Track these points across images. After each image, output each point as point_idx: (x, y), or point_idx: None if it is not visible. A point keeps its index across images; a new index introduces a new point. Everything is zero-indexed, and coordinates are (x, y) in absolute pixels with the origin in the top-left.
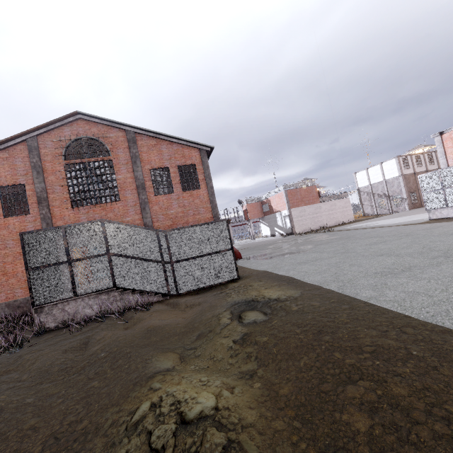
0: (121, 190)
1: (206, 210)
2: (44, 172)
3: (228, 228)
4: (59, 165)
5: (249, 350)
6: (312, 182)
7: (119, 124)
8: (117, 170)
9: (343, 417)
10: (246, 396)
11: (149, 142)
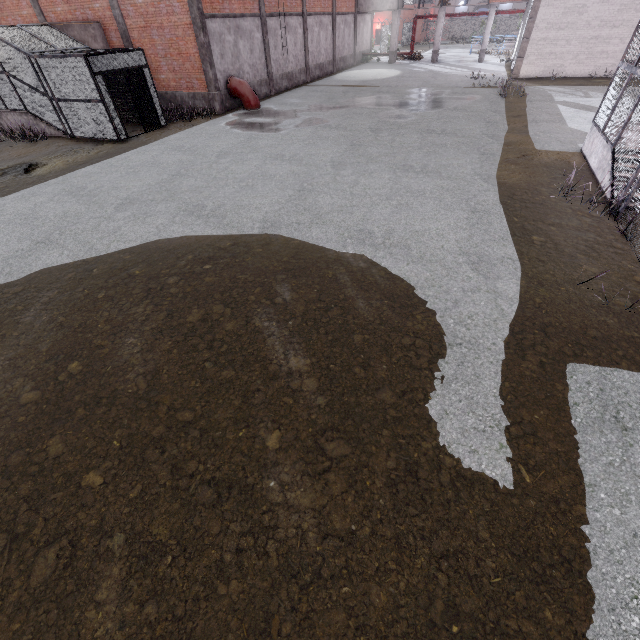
0: None
1: (182, 7)
2: None
3: (91, 70)
4: None
5: None
6: None
7: None
8: None
9: None
10: None
11: None
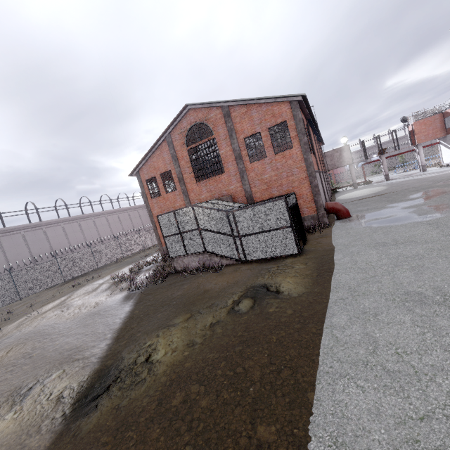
0: (224, 163)
1: (300, 170)
2: (178, 159)
3: (287, 206)
4: (184, 152)
5: (208, 332)
6: None
7: (214, 103)
8: (220, 146)
9: (177, 394)
10: (173, 359)
11: (241, 111)
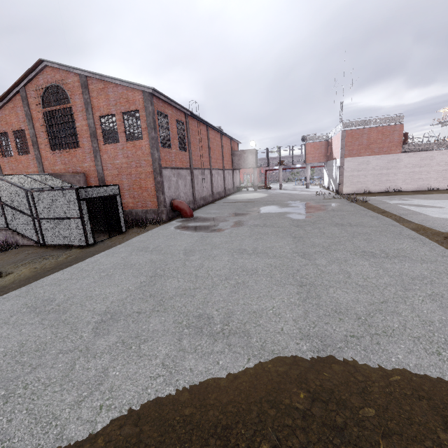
0: (80, 137)
1: (147, 163)
2: (33, 119)
3: (78, 197)
4: (40, 113)
5: None
6: (397, 119)
7: (71, 68)
8: (76, 117)
9: None
10: None
11: (98, 86)
